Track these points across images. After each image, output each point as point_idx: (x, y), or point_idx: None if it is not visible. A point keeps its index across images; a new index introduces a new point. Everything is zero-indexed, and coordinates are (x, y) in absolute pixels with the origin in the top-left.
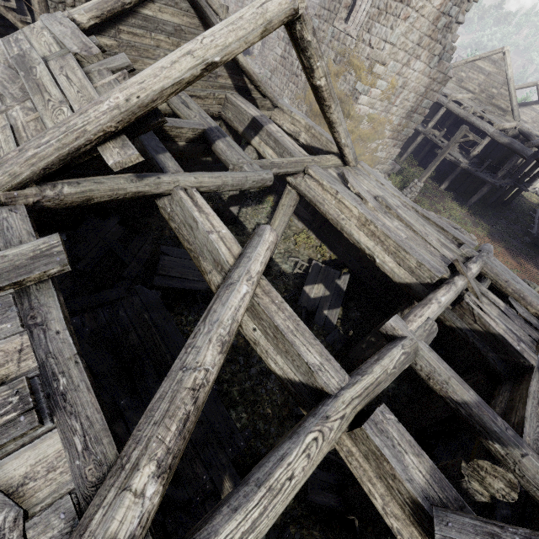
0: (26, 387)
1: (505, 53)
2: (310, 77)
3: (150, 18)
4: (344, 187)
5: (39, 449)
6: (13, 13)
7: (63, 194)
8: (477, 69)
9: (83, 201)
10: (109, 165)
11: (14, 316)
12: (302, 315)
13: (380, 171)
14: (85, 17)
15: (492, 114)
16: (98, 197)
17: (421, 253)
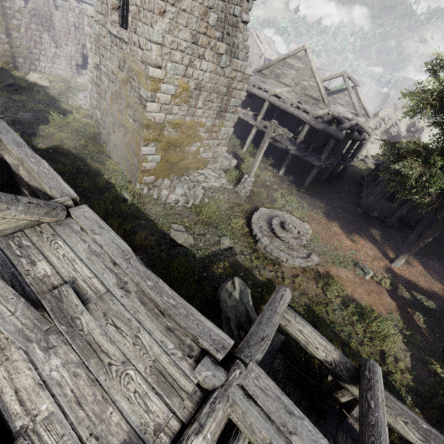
0: None
1: (306, 50)
2: None
3: None
4: None
5: None
6: None
7: None
8: (288, 66)
9: None
10: None
11: None
12: None
13: (213, 169)
14: None
15: (307, 103)
16: None
17: None
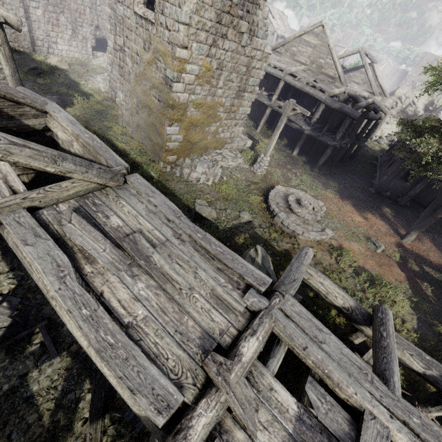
0: None
1: (324, 26)
2: None
3: None
4: (51, 244)
5: None
6: None
7: None
8: (304, 43)
9: None
10: None
11: None
12: (92, 387)
13: (230, 150)
14: None
15: (323, 82)
16: None
17: (147, 361)
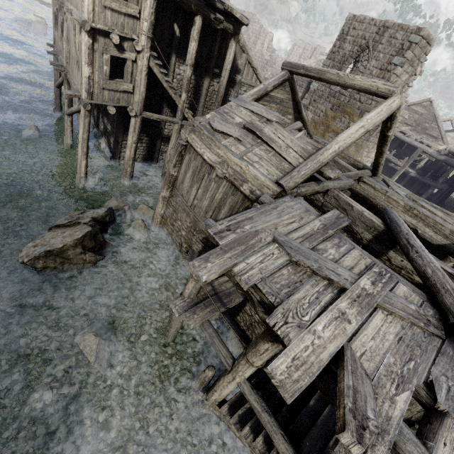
0: (382, 266)
1: (432, 101)
2: (386, 131)
3: (272, 96)
4: (388, 189)
5: (400, 288)
6: (172, 90)
7: (301, 192)
8: (412, 111)
9: (303, 195)
10: (332, 178)
11: (346, 242)
12: None
13: None
14: (250, 99)
15: (427, 140)
16: (307, 193)
17: (449, 226)
